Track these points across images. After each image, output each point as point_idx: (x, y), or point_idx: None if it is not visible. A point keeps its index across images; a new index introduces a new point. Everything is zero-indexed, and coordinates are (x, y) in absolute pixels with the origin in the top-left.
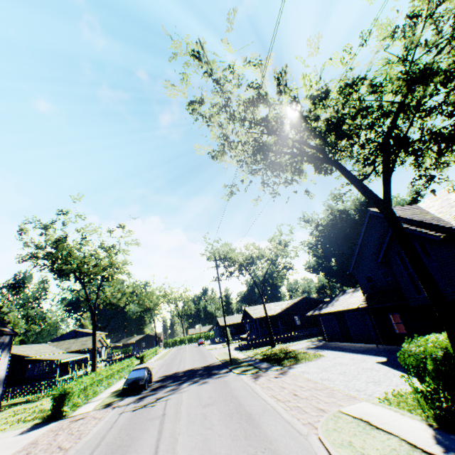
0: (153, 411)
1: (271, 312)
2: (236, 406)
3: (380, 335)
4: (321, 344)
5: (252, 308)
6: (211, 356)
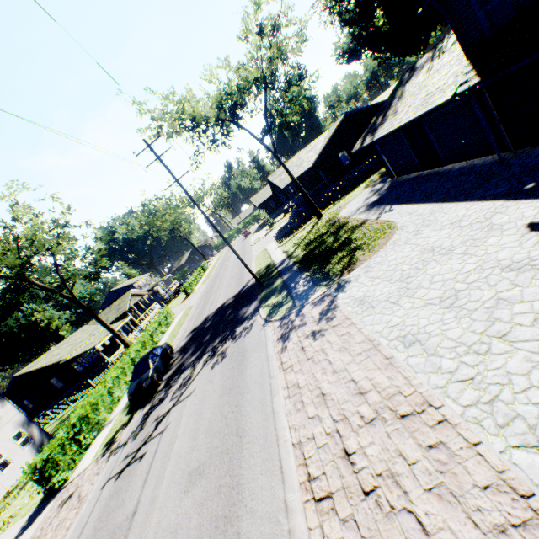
0: (131, 492)
1: (303, 167)
2: (229, 504)
3: (508, 135)
4: (387, 189)
5: (277, 173)
6: (249, 264)
